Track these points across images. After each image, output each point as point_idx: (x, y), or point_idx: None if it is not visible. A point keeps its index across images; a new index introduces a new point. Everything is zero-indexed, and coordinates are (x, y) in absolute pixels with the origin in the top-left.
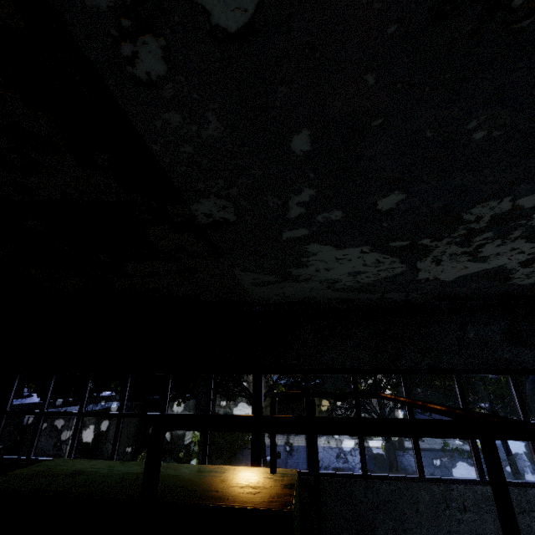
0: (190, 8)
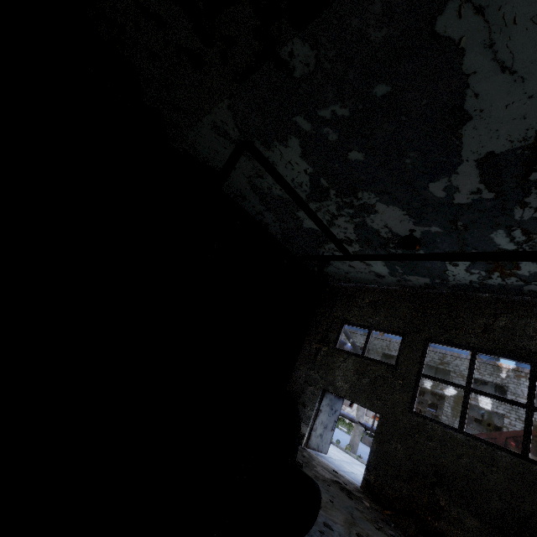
0: (442, 3)
